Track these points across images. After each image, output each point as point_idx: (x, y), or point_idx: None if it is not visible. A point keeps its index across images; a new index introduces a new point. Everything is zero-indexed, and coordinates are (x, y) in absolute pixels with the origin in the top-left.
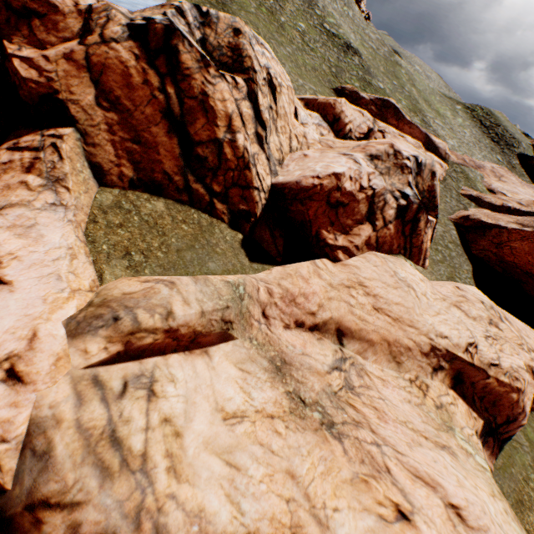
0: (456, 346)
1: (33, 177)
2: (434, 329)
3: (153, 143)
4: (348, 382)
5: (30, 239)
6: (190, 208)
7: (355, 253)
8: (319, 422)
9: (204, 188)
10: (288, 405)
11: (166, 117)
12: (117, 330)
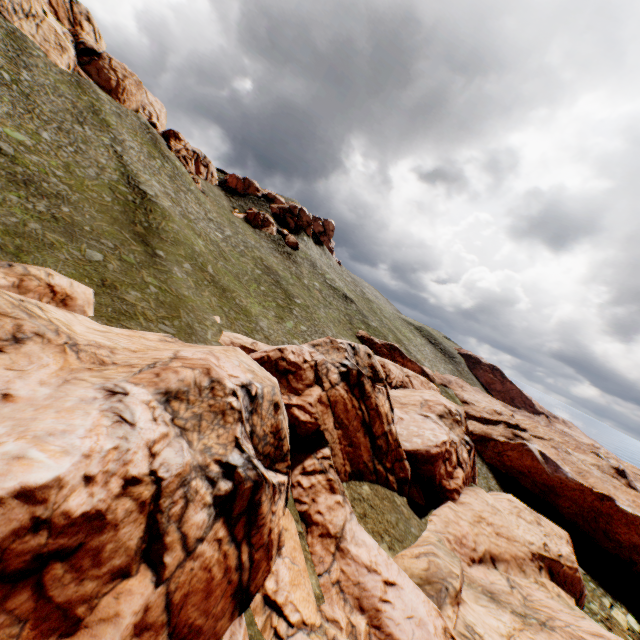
0: (540, 548)
1: (339, 496)
2: (525, 539)
3: (358, 443)
4: (521, 594)
5: (363, 546)
6: (377, 484)
7: (460, 491)
8: (538, 624)
9: (382, 467)
10: (519, 620)
11: (362, 424)
12: (450, 596)
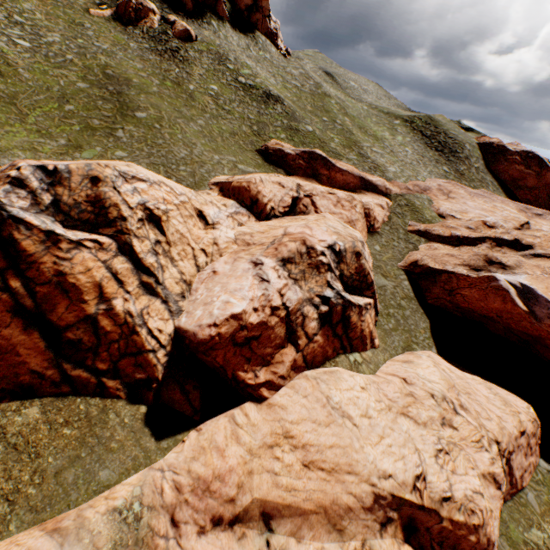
0: (403, 485)
1: None
2: (376, 469)
3: (9, 345)
4: None
5: None
6: (75, 397)
7: (282, 383)
8: None
9: (88, 371)
10: None
11: (17, 313)
12: None
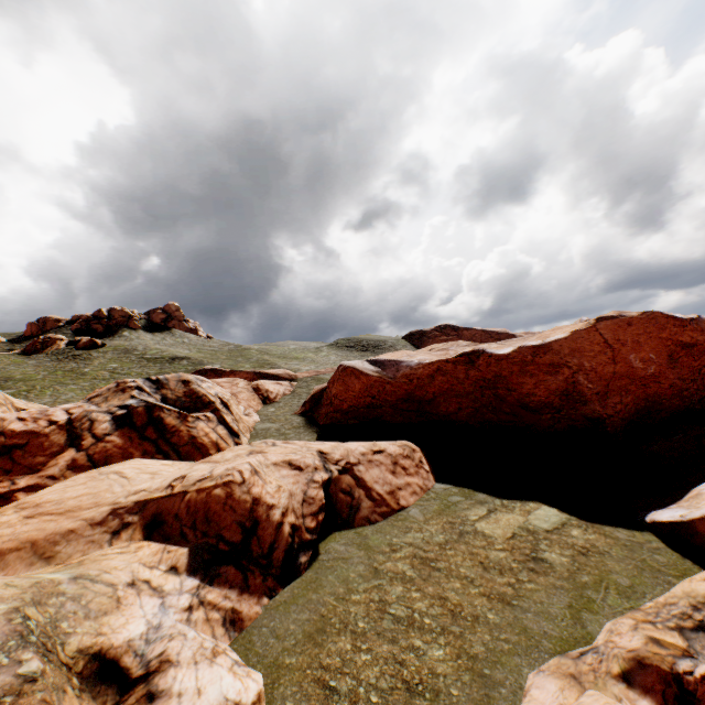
0: (155, 490)
1: None
2: (129, 492)
3: None
4: None
5: None
6: None
7: (53, 483)
8: None
9: None
10: None
11: None
12: None
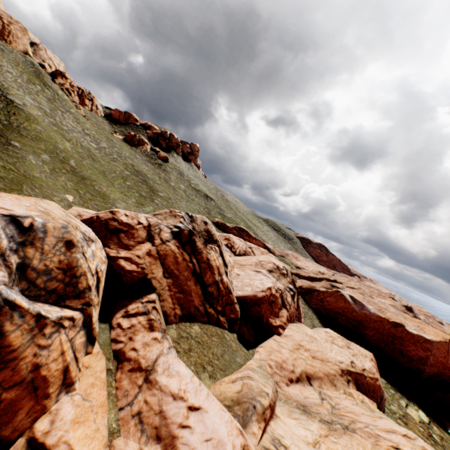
0: (348, 365)
1: (157, 333)
2: (336, 359)
3: (189, 290)
4: (331, 404)
5: (176, 376)
6: (209, 324)
7: (285, 326)
8: (342, 428)
9: (214, 310)
10: (326, 427)
11: (194, 274)
12: (258, 414)
